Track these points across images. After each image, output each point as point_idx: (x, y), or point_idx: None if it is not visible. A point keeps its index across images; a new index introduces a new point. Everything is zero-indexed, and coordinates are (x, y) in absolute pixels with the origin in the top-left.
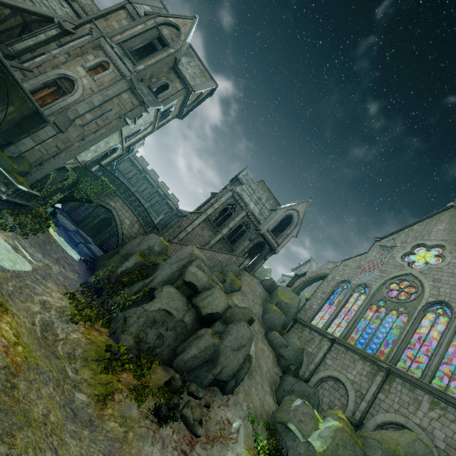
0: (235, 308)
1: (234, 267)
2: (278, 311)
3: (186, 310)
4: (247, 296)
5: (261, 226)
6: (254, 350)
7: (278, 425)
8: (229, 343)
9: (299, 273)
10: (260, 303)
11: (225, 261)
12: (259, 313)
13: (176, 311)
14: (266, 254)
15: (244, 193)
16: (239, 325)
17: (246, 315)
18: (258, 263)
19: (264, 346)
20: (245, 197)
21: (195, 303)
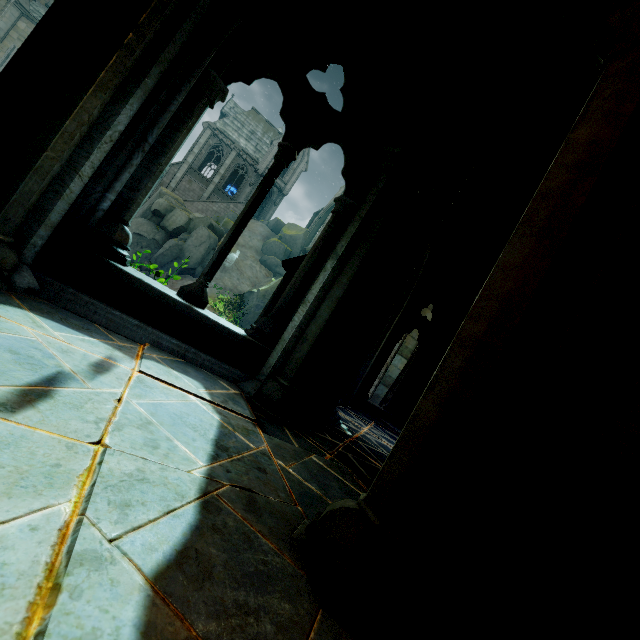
0: (196, 220)
1: (230, 213)
2: (277, 241)
3: (156, 232)
4: (243, 233)
5: (259, 166)
6: (234, 261)
7: (247, 294)
8: (191, 243)
9: (316, 212)
10: (260, 239)
11: (222, 210)
12: (258, 246)
13: (146, 234)
14: (276, 199)
15: (229, 128)
16: (198, 229)
17: (206, 222)
18: (269, 211)
19: (256, 265)
20: (231, 134)
21: (163, 225)
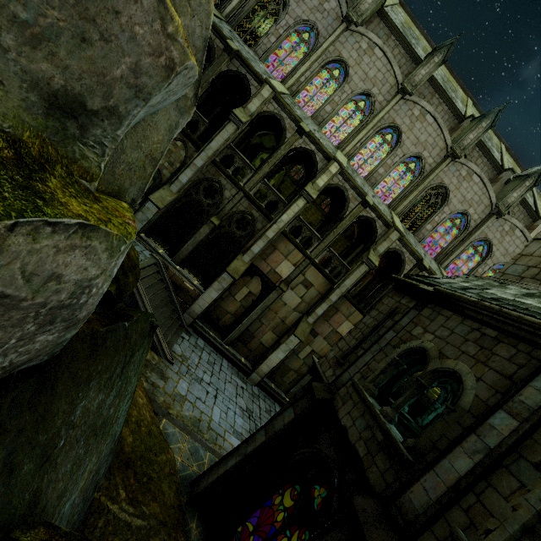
0: None
1: None
2: None
3: None
4: None
5: None
6: None
7: None
8: None
9: None
10: None
11: None
12: None
13: None
14: None
15: None
16: None
17: None
18: None
19: None
20: None
21: None
